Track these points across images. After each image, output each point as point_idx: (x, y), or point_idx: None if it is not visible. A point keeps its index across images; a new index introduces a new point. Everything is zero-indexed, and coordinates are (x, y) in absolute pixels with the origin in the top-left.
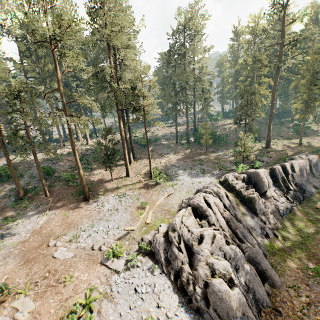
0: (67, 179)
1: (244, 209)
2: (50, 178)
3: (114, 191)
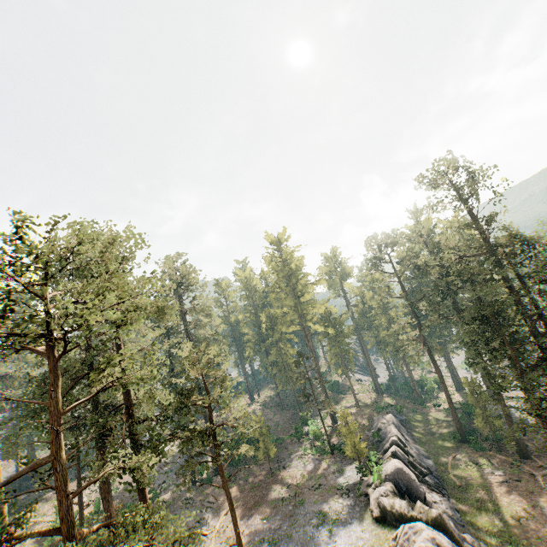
0: None
1: None
2: None
3: None
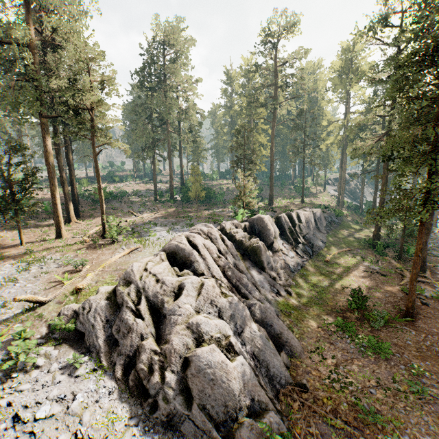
0: None
1: (248, 264)
2: None
3: (20, 257)
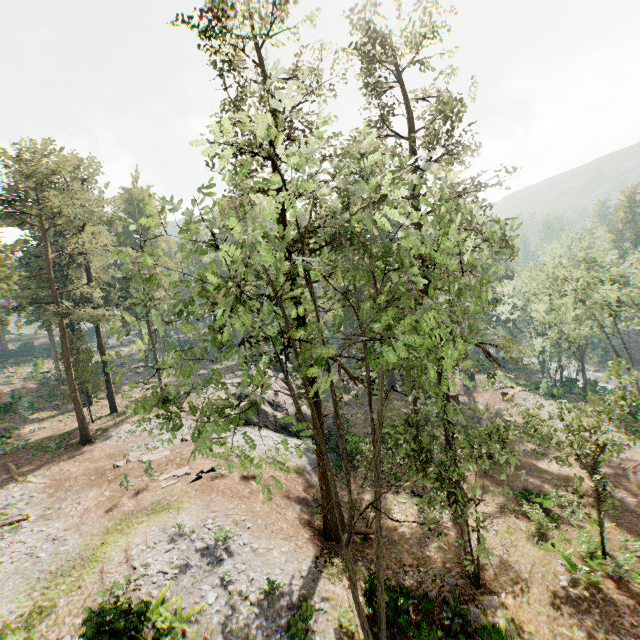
0: None
1: None
2: None
3: (120, 424)
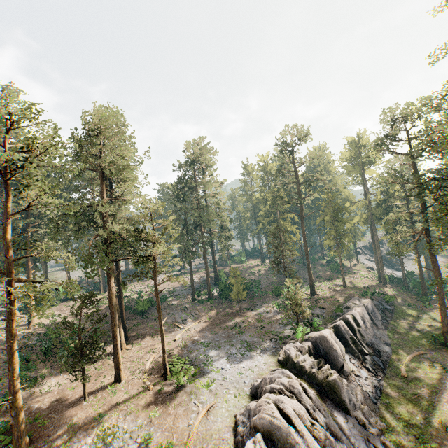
0: None
1: (329, 407)
2: None
3: (91, 427)
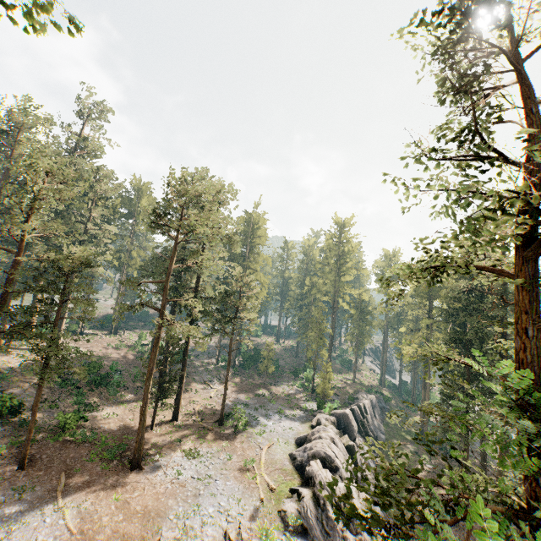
0: (61, 426)
1: None
2: (3, 425)
3: (173, 447)
